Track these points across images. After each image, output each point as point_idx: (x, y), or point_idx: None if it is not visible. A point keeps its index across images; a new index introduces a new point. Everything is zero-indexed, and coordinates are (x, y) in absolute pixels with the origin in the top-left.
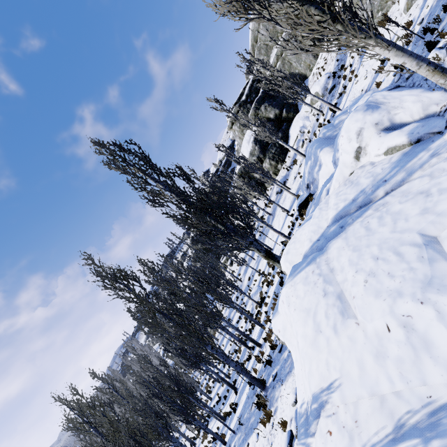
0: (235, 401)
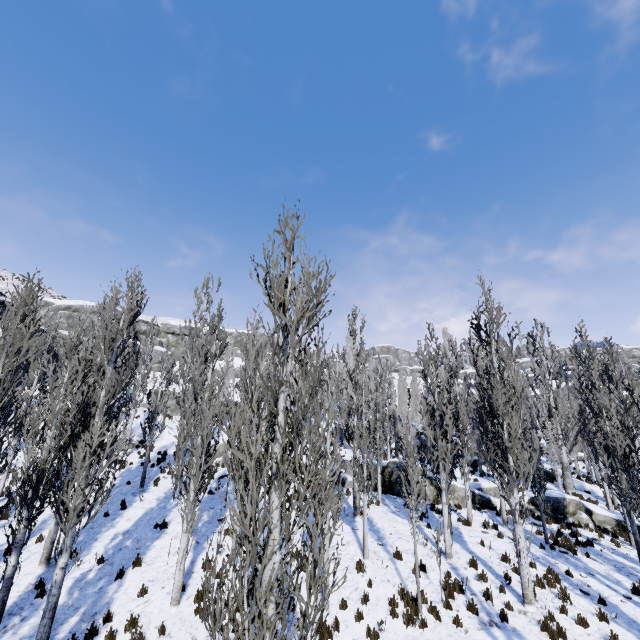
0: (100, 551)
